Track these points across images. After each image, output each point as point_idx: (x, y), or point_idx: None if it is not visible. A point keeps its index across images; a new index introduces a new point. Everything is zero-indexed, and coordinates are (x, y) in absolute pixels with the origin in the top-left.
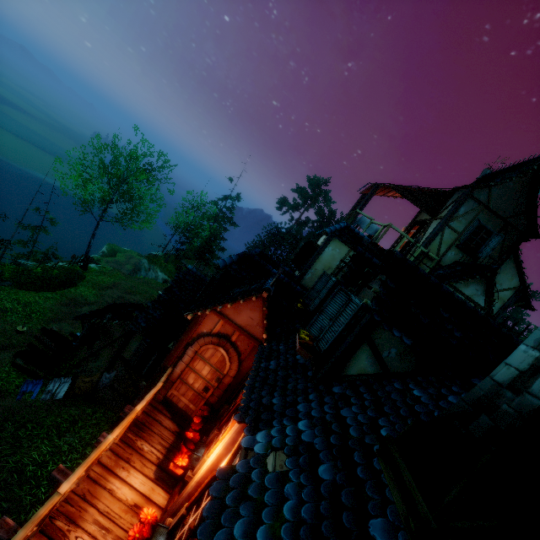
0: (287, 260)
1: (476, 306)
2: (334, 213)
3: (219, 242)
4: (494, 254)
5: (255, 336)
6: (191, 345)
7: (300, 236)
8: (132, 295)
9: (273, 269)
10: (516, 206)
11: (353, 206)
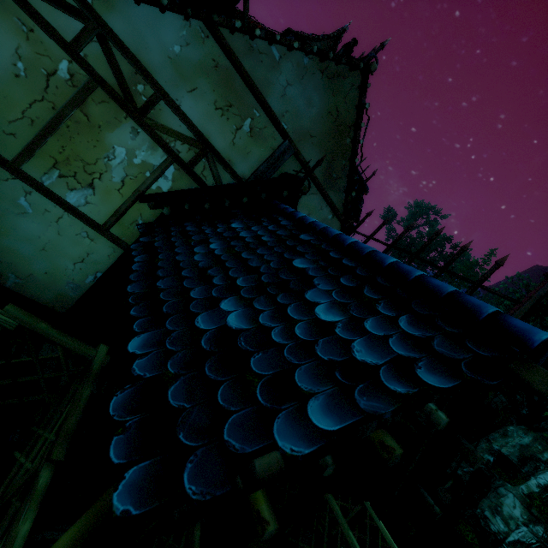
0: None
1: None
2: None
3: None
4: None
5: None
6: None
7: None
8: None
9: None
10: None
11: None
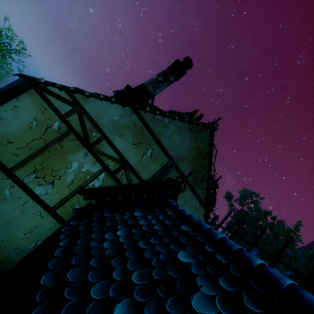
0: None
1: None
2: None
3: None
4: None
5: None
6: None
7: None
8: None
9: None
10: None
11: None
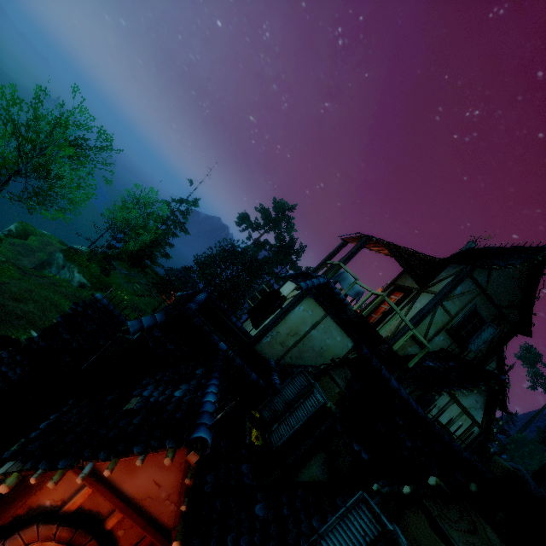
0: (237, 281)
1: (472, 422)
2: (294, 241)
3: (164, 247)
4: (483, 346)
5: (158, 519)
6: (4, 536)
7: (256, 259)
8: (20, 303)
9: (221, 342)
10: (512, 296)
11: (330, 252)
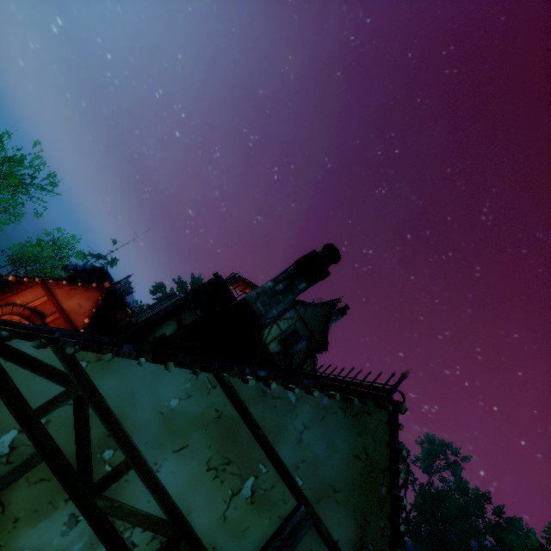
0: None
1: None
2: None
3: None
4: (301, 355)
5: (75, 324)
6: None
7: None
8: None
9: (123, 293)
10: (319, 325)
11: None
